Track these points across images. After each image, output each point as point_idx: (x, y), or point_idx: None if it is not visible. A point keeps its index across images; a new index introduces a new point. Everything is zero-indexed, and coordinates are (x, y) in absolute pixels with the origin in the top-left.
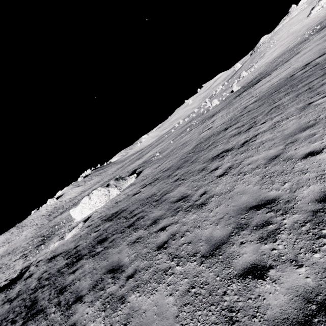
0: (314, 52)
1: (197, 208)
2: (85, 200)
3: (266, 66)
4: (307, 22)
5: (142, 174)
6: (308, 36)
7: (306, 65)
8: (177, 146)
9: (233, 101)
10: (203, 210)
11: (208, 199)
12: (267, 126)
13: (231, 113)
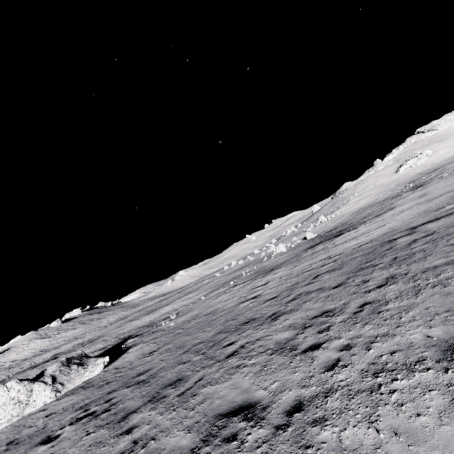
0: (417, 212)
1: None
2: None
3: (350, 215)
4: (396, 178)
5: (121, 360)
6: (400, 192)
7: (413, 230)
8: (202, 312)
9: (303, 254)
10: None
11: None
12: (356, 369)
13: (294, 279)
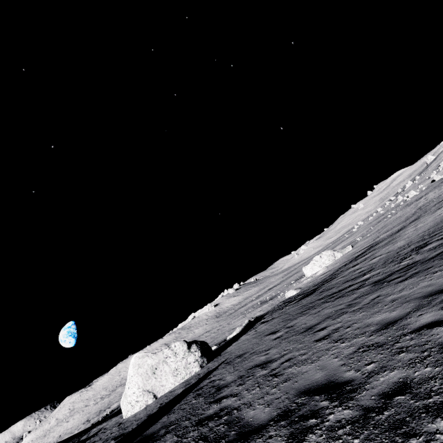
0: None
1: None
2: (317, 258)
3: None
4: None
5: (358, 244)
6: None
7: None
8: (387, 223)
9: (441, 184)
10: None
11: None
12: None
13: None
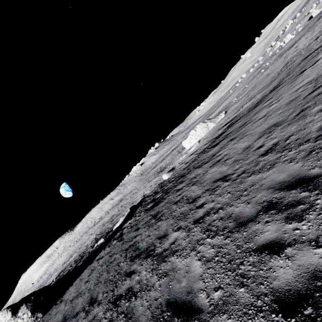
0: None
1: (310, 67)
2: (192, 132)
3: None
4: None
5: (230, 110)
6: None
7: None
8: (257, 82)
9: (316, 23)
10: (315, 64)
11: (317, 61)
12: None
13: (318, 29)
